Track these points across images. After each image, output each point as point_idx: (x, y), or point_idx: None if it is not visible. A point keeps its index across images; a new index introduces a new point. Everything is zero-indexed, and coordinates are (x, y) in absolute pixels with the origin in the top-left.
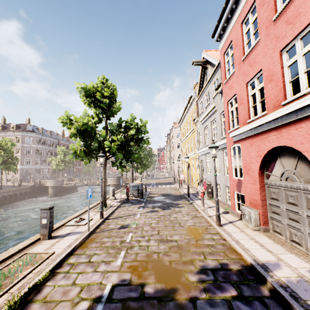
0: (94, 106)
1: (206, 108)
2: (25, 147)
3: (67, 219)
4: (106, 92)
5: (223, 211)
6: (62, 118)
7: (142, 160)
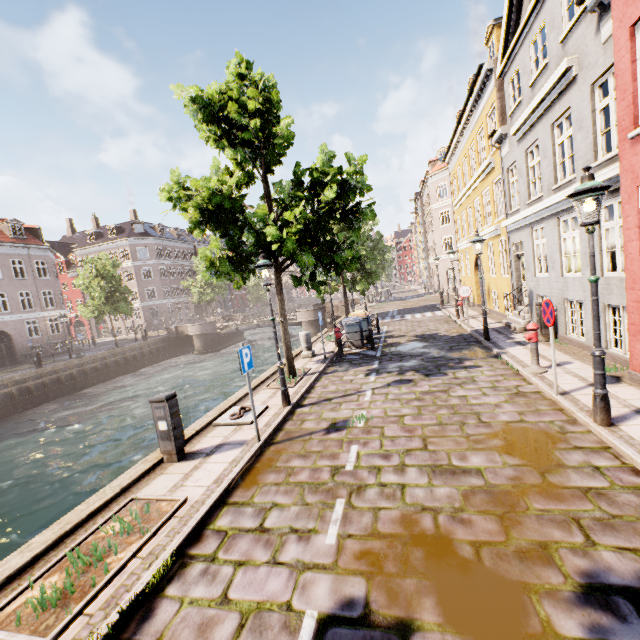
0: (230, 145)
1: (532, 88)
2: (140, 266)
3: (217, 410)
4: (253, 101)
5: None
6: (168, 190)
7: (363, 263)
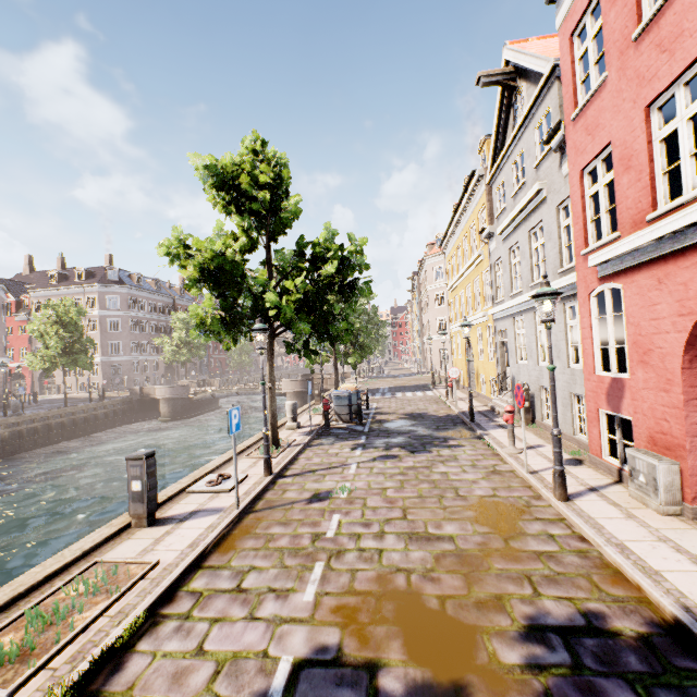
0: (237, 211)
1: (514, 198)
2: (107, 316)
3: (192, 477)
4: (264, 175)
5: (567, 459)
6: (168, 246)
7: (357, 336)
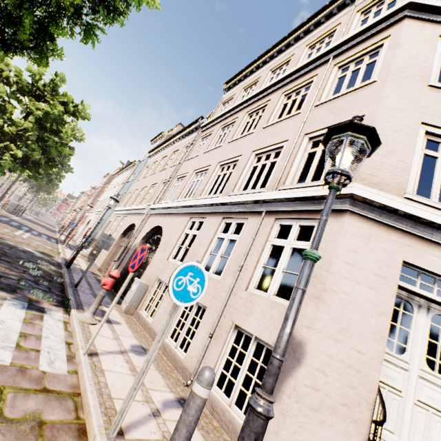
0: None
1: None
2: None
3: None
4: None
5: None
6: None
7: None
